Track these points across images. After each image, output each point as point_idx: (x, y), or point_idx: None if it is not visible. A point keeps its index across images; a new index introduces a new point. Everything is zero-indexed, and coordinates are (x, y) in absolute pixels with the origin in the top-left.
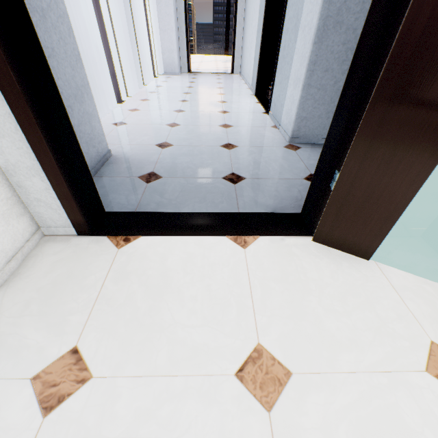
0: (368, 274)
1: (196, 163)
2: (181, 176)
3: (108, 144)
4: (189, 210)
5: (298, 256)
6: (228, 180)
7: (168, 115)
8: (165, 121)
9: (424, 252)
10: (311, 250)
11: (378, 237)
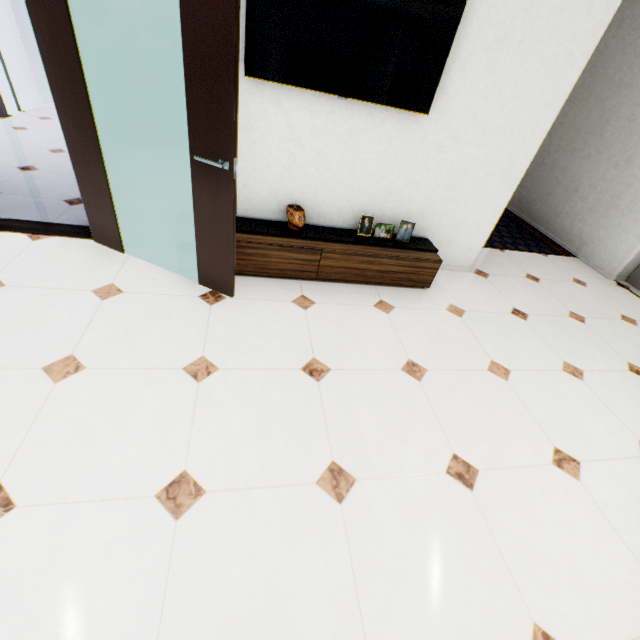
0: (114, 259)
1: (50, 187)
2: (23, 195)
3: None
4: (8, 217)
5: (73, 248)
6: (69, 202)
7: (61, 140)
8: (51, 146)
9: (174, 254)
10: (88, 246)
11: (118, 234)
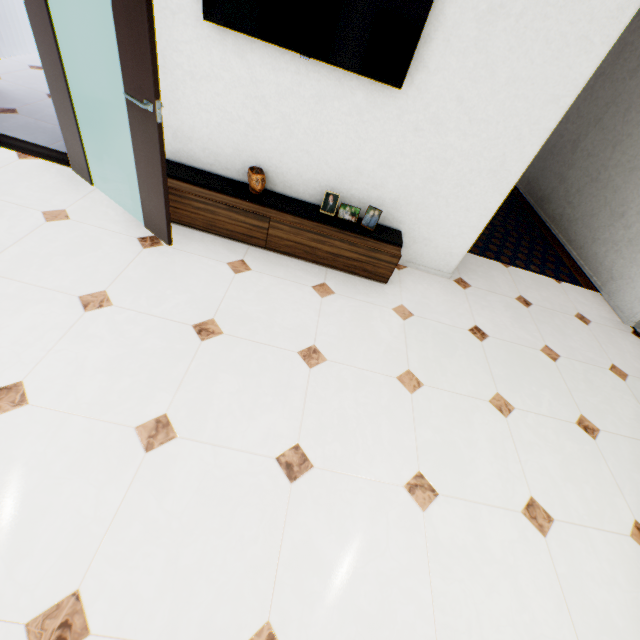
0: (81, 189)
1: None
2: (37, 118)
3: (2, 79)
4: (11, 135)
5: (50, 172)
6: None
7: None
8: None
9: None
10: (65, 173)
11: (86, 166)
